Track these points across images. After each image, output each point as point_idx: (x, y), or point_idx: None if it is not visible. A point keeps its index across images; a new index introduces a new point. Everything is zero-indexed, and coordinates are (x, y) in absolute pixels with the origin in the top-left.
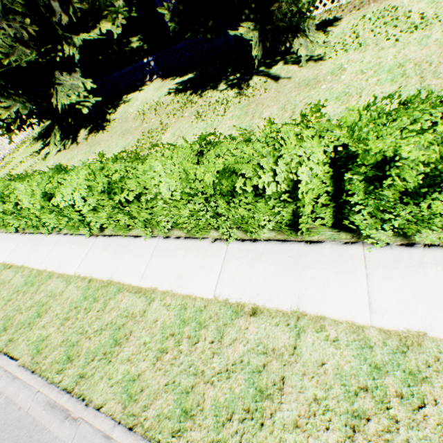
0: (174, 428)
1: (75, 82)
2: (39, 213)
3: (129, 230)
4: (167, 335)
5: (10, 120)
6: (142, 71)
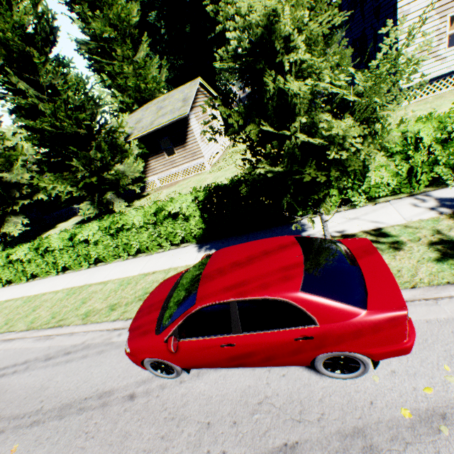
0: None
1: (18, 220)
2: None
3: None
4: None
5: None
6: (72, 211)
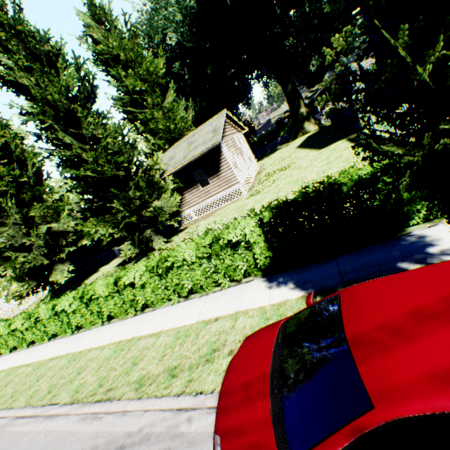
0: (5, 402)
1: (64, 267)
2: (7, 338)
3: (43, 340)
4: (25, 376)
5: (23, 291)
6: (113, 253)
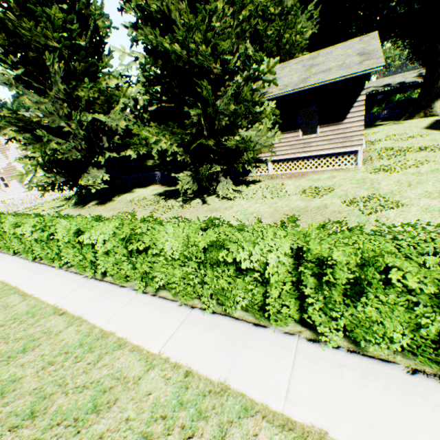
0: None
1: (99, 174)
2: (12, 237)
3: (52, 262)
4: (13, 318)
5: (48, 184)
6: (152, 177)
